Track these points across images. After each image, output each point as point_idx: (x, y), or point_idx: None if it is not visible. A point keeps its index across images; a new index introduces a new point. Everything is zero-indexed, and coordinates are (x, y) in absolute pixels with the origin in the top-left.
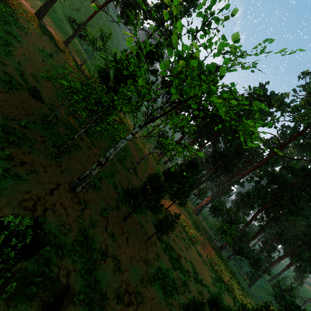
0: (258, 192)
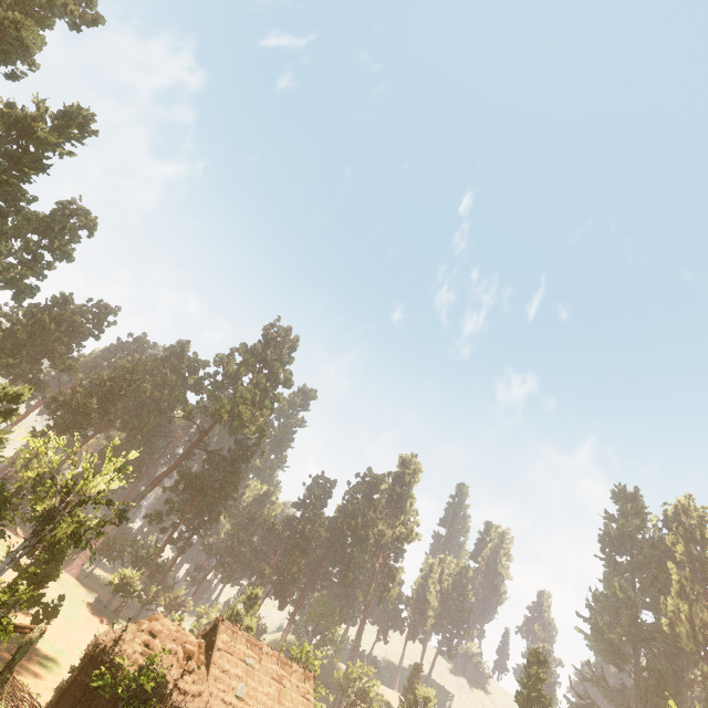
0: (172, 507)
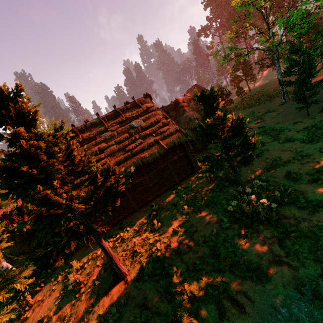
0: None
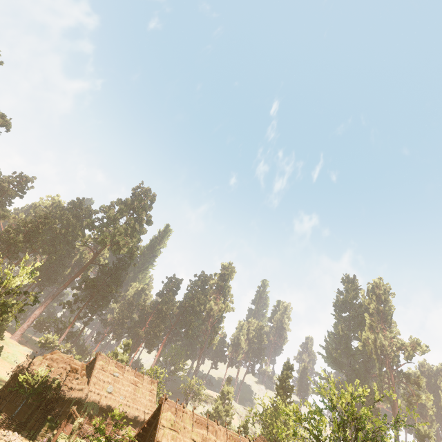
0: (77, 298)
